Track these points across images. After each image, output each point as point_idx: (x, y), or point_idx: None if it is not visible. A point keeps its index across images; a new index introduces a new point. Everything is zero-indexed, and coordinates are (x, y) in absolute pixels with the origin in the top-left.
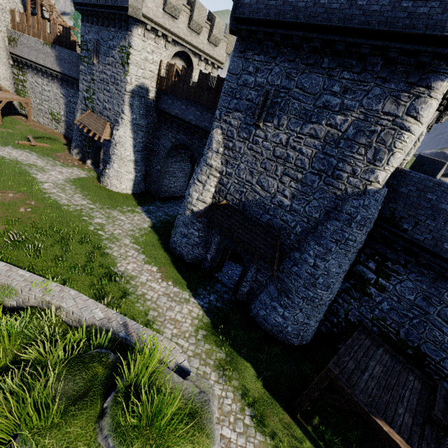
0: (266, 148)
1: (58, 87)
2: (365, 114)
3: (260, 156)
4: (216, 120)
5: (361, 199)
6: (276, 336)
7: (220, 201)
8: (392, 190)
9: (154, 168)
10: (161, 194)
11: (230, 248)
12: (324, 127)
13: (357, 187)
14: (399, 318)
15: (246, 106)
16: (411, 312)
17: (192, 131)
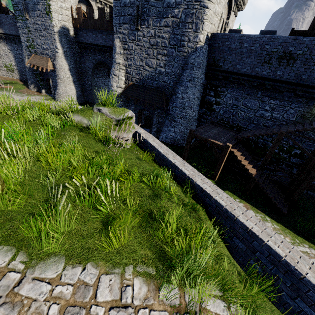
0: (145, 41)
1: (5, 45)
2: (187, 5)
3: (143, 48)
4: (115, 34)
5: (195, 53)
6: (173, 144)
7: (129, 84)
8: (211, 47)
9: (86, 84)
10: (95, 101)
11: (143, 115)
12: (170, 19)
13: (192, 47)
14: (228, 115)
15: (129, 19)
16: (232, 109)
17: (103, 51)
